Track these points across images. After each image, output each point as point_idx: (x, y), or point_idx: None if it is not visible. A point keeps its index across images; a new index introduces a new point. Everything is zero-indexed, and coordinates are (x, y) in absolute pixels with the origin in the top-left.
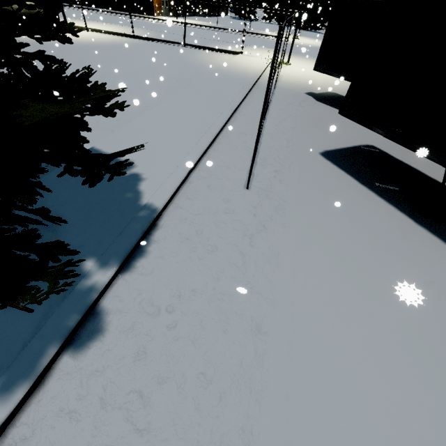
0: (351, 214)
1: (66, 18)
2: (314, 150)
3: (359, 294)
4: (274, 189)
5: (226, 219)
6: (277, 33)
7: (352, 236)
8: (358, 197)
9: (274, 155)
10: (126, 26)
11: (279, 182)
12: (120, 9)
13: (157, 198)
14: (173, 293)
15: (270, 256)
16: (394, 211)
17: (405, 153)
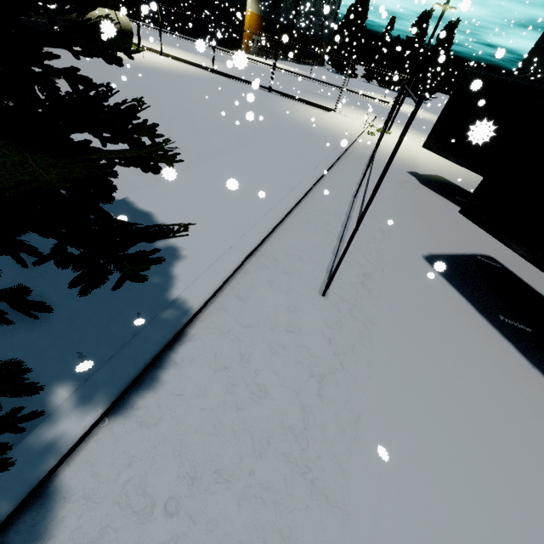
0: (467, 362)
1: (141, 38)
2: (416, 250)
3: (484, 520)
4: (361, 303)
5: (288, 342)
6: (416, 103)
7: (469, 401)
8: (476, 334)
9: (364, 250)
10: (207, 57)
11: (368, 293)
12: (204, 39)
13: (195, 293)
14: (183, 471)
15: (345, 419)
16: (527, 367)
17: (536, 276)
